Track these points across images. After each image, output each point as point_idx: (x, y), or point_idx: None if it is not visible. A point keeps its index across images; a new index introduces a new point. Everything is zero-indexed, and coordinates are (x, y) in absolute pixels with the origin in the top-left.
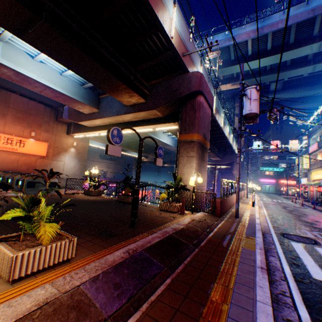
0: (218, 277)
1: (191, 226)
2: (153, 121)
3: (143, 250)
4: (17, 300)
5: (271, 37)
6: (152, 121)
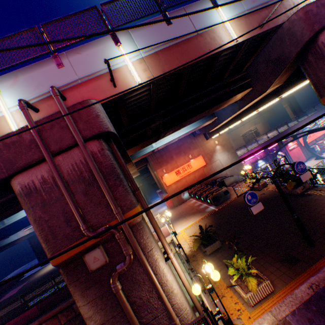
0: None
1: None
2: (272, 94)
3: None
4: (259, 320)
5: None
6: (271, 94)
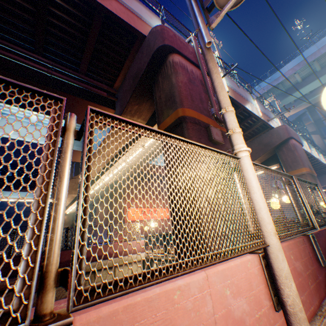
0: None
1: None
2: None
3: None
4: None
5: (317, 64)
6: None
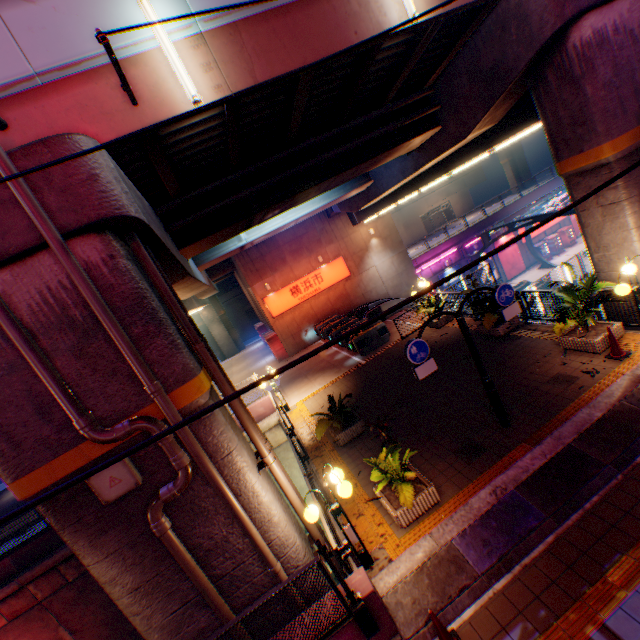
0: (633, 544)
1: (625, 406)
2: (478, 143)
3: (514, 489)
4: (413, 548)
5: None
6: (476, 144)
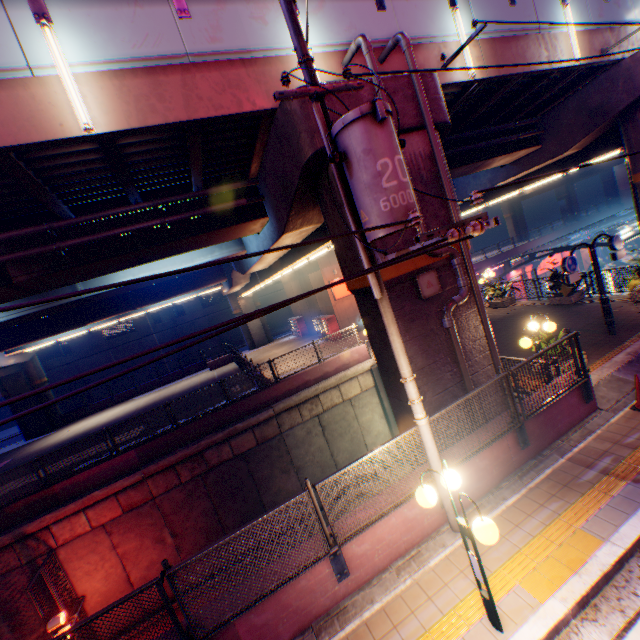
0: None
1: None
2: (560, 164)
3: None
4: None
5: None
6: (557, 165)
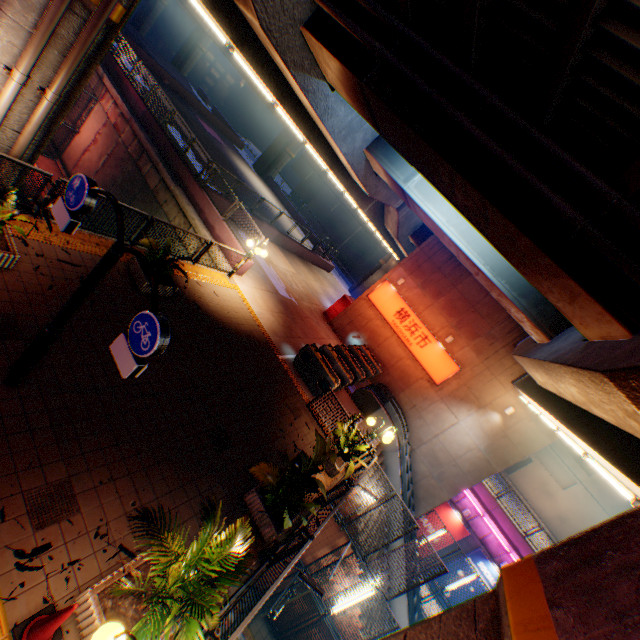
0: None
1: None
2: (638, 451)
3: None
4: None
5: None
6: (635, 449)
